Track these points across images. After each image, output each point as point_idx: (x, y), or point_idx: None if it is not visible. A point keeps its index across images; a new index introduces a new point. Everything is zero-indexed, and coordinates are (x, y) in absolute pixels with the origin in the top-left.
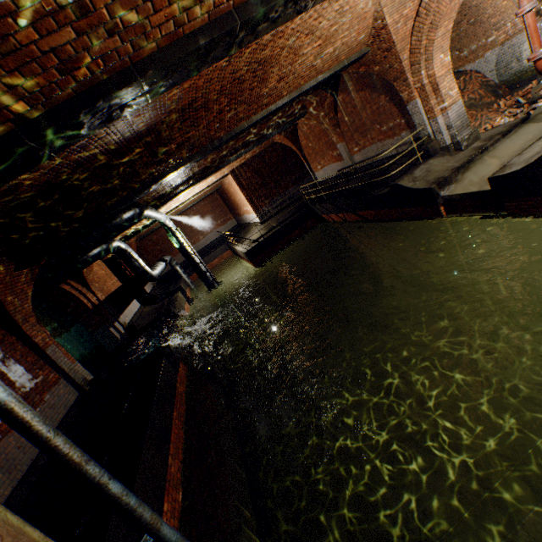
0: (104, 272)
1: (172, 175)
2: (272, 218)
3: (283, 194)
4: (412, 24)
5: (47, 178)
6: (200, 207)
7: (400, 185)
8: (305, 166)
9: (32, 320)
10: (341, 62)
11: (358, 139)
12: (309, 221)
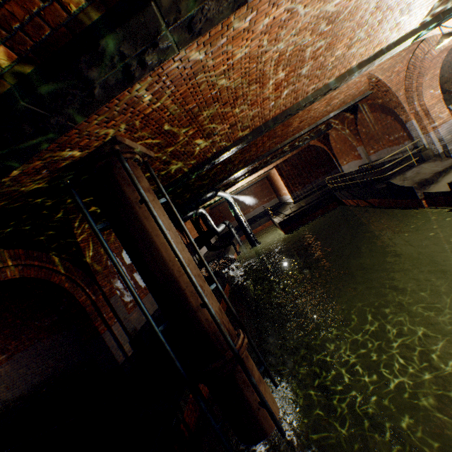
0: (190, 226)
1: (234, 175)
2: (302, 199)
3: (313, 182)
4: (404, 74)
5: None
6: (252, 189)
7: (392, 183)
8: (333, 161)
9: None
10: (348, 103)
11: (373, 144)
12: (331, 203)
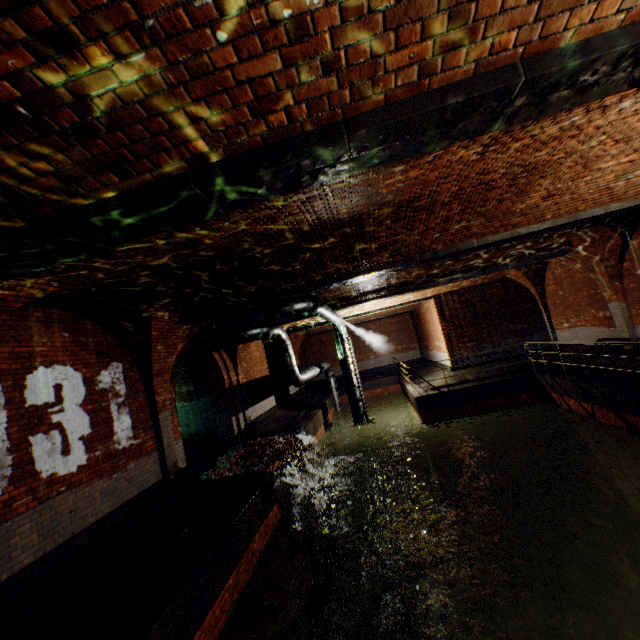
0: (259, 354)
1: (360, 278)
2: (469, 367)
3: (496, 342)
4: None
5: (228, 242)
6: (384, 324)
7: None
8: (542, 317)
9: (166, 376)
10: None
11: None
12: (525, 392)
